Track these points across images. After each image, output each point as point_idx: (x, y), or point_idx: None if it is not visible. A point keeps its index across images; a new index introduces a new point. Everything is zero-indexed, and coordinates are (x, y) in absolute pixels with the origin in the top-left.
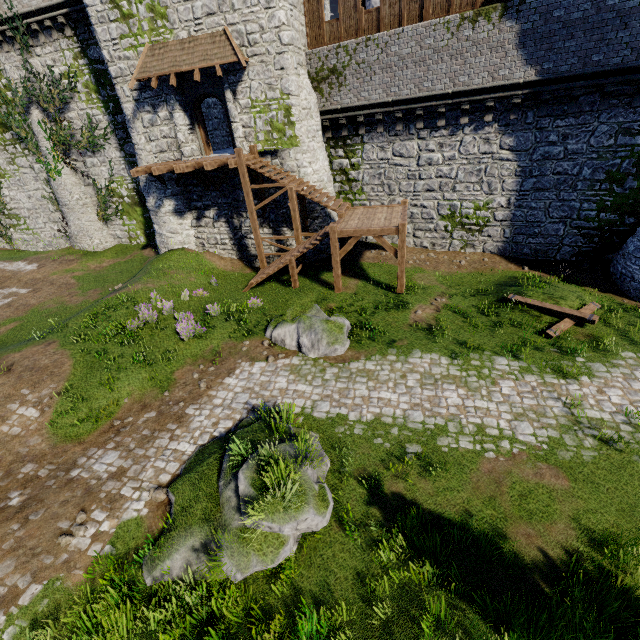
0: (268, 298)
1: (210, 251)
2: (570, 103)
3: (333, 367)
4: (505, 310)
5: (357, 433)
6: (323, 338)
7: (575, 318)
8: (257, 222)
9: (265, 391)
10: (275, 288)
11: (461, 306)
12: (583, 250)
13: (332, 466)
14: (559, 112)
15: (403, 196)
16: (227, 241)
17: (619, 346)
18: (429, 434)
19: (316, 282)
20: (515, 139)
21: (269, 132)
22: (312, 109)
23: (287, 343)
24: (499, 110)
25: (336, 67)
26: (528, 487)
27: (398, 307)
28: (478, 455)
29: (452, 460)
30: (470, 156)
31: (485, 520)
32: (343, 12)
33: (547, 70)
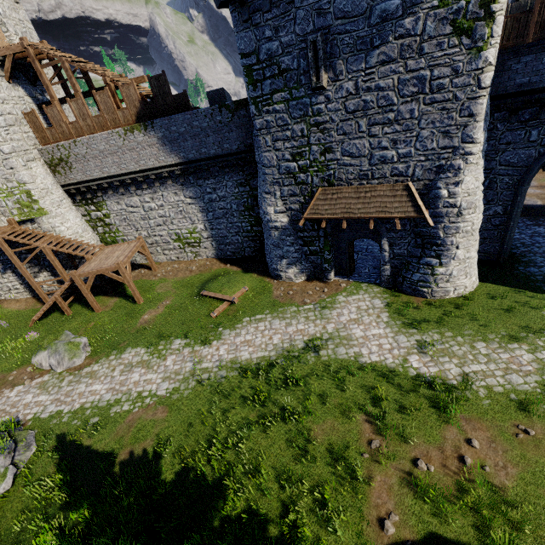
0: (43, 329)
1: (6, 296)
2: (206, 172)
3: (71, 375)
4: (199, 302)
5: (64, 421)
6: (65, 356)
7: (228, 301)
8: (29, 273)
9: (13, 409)
10: (56, 318)
11: (177, 304)
12: (256, 248)
13: (37, 449)
14: (204, 176)
15: (145, 230)
16: (18, 286)
17: (245, 314)
18: (108, 407)
19: (86, 307)
20: (190, 192)
21: (20, 208)
22: (50, 188)
23: (44, 365)
24: (174, 177)
25: (62, 157)
26: (145, 424)
27: (135, 315)
28: (129, 412)
29: (113, 420)
30: (172, 203)
31: (110, 452)
32: (55, 123)
33: (184, 157)
